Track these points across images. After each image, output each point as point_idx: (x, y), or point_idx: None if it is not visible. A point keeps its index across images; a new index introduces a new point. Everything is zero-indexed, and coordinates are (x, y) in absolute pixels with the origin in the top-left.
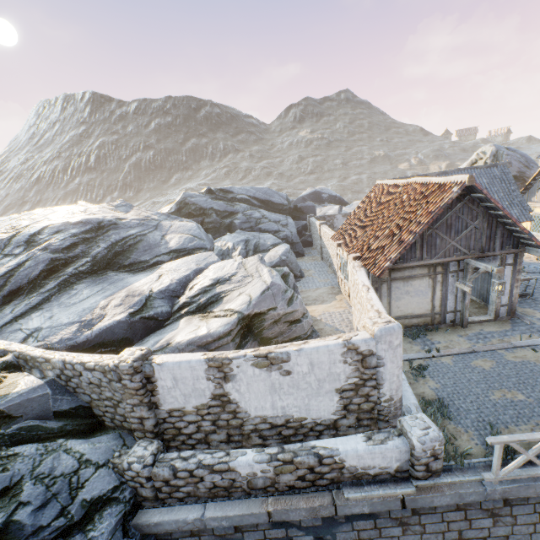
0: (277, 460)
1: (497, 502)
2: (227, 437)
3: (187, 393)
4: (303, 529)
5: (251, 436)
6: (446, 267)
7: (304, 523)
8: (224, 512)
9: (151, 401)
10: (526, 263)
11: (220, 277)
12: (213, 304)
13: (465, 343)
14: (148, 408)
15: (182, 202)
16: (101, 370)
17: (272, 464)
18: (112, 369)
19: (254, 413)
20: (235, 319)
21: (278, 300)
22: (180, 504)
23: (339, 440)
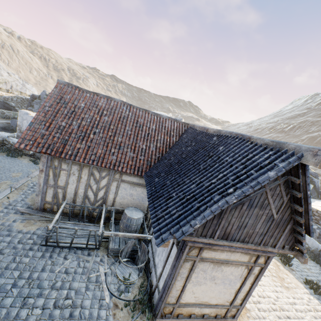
0: None
1: None
2: None
3: None
4: None
5: None
6: None
7: None
8: None
9: None
10: None
11: None
12: None
13: (36, 179)
14: None
15: None
16: None
17: None
18: None
19: None
20: None
21: None
22: None
23: None
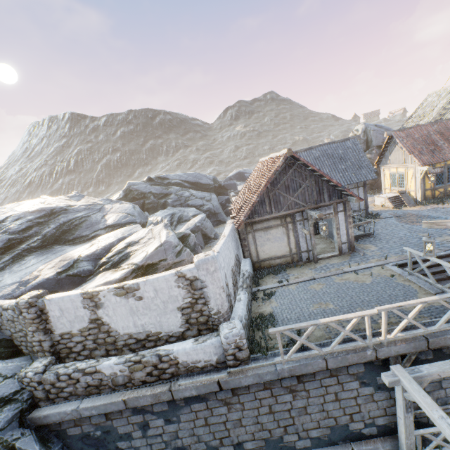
0: (130, 361)
1: (293, 380)
2: (106, 352)
3: (72, 320)
4: (155, 414)
5: (123, 350)
6: (293, 217)
7: (155, 409)
8: (93, 403)
9: (47, 328)
10: (384, 211)
11: (132, 241)
12: (124, 261)
13: (311, 274)
14: (44, 333)
15: (127, 189)
16: (12, 309)
17: (126, 364)
18: (15, 305)
19: (122, 332)
20: (131, 269)
21: (168, 253)
22: (66, 402)
23: (177, 343)
